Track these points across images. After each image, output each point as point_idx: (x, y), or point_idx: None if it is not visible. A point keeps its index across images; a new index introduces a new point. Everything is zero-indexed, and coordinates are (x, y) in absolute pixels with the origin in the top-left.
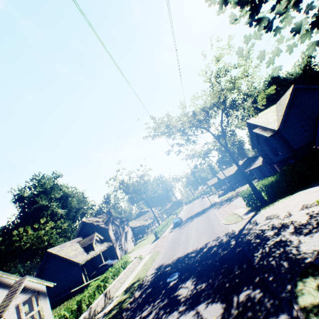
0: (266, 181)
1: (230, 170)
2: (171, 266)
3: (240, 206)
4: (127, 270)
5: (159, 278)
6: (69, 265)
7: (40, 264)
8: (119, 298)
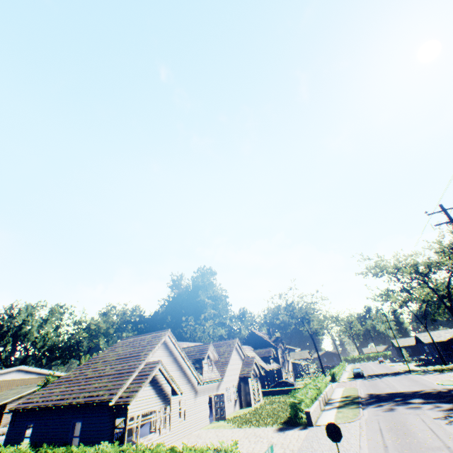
0: None
1: (440, 334)
2: (385, 394)
3: None
4: (329, 388)
5: (378, 396)
6: None
7: None
8: (341, 398)
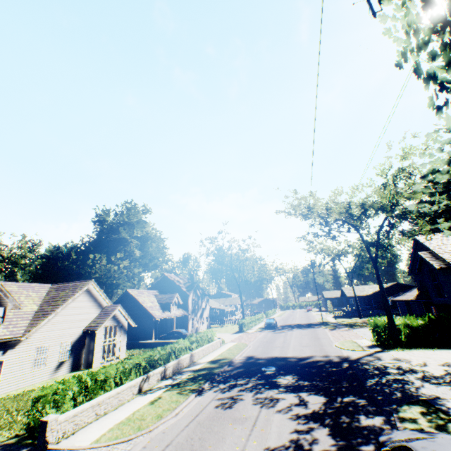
0: (412, 320)
1: (364, 289)
2: (265, 360)
3: (364, 337)
4: (210, 345)
5: (251, 364)
6: (142, 315)
7: (115, 301)
8: (205, 364)
